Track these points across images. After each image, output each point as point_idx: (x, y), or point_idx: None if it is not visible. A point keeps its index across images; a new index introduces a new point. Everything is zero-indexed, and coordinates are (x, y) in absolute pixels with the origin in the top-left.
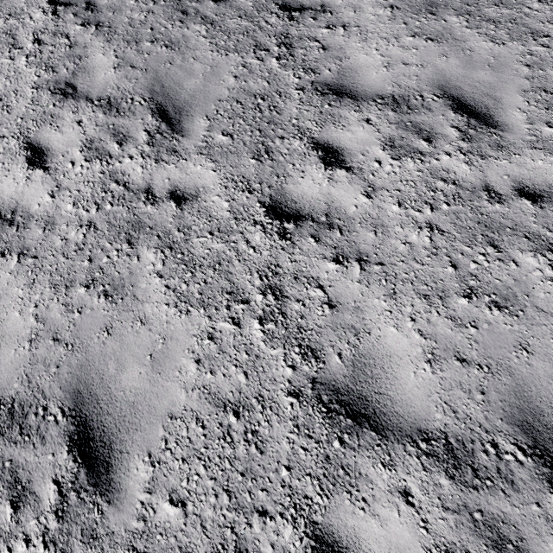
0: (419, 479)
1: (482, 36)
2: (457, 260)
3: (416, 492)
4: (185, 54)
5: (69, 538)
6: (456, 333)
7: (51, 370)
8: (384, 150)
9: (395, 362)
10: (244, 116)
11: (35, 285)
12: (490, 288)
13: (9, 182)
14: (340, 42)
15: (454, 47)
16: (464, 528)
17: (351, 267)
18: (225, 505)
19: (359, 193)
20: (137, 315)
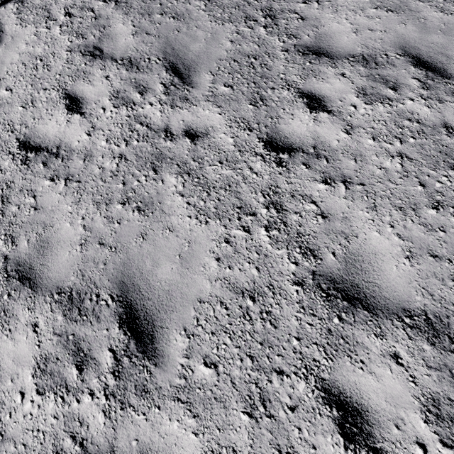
0: (406, 345)
1: (433, 8)
2: (425, 181)
3: (404, 355)
4: (189, 24)
5: (125, 392)
6: (428, 235)
7: (99, 266)
8: (358, 97)
9: (379, 258)
10: (241, 71)
11: (81, 203)
12: (453, 201)
13: (53, 124)
14: (316, 14)
15: (411, 17)
16: (445, 381)
17: (337, 187)
18: (249, 367)
19: (340, 131)
20: (166, 225)
